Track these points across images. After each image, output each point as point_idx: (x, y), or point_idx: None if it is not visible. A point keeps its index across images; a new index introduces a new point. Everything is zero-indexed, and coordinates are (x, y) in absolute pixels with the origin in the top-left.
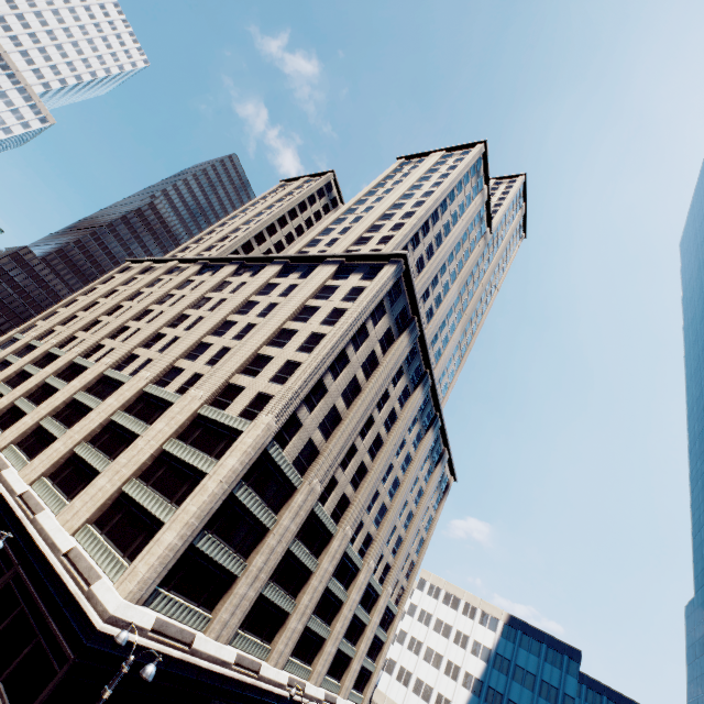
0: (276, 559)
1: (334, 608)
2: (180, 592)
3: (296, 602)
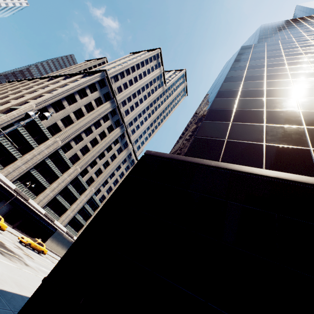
0: (37, 160)
1: (73, 199)
2: None
3: (50, 185)
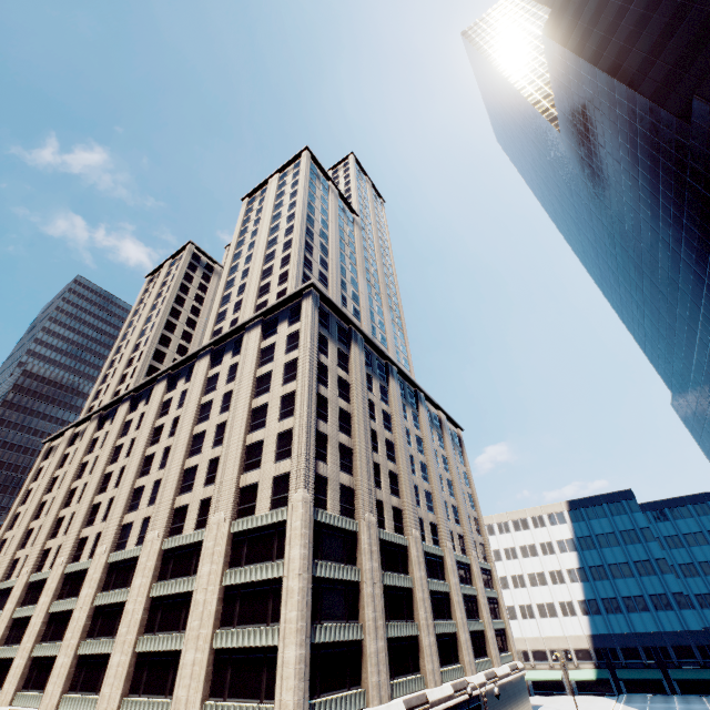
0: (380, 601)
1: (446, 603)
2: (328, 690)
3: (416, 622)
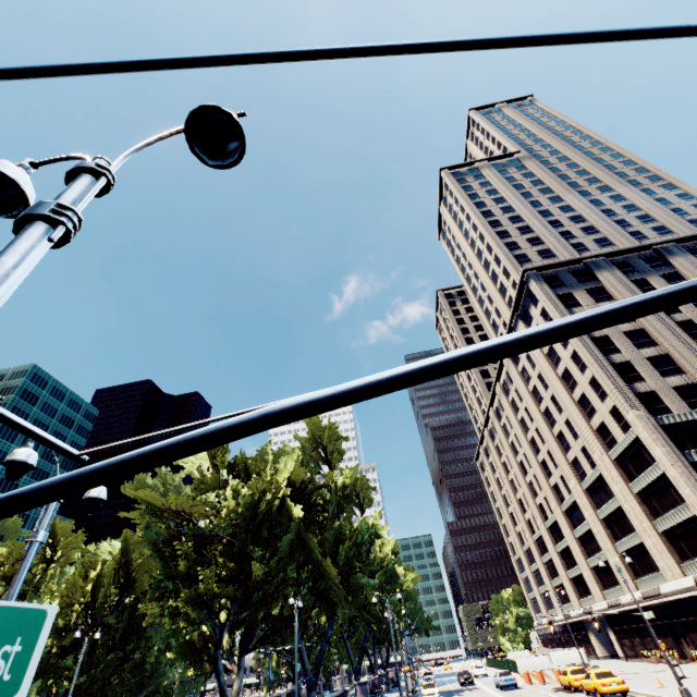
0: None
1: None
2: None
3: None
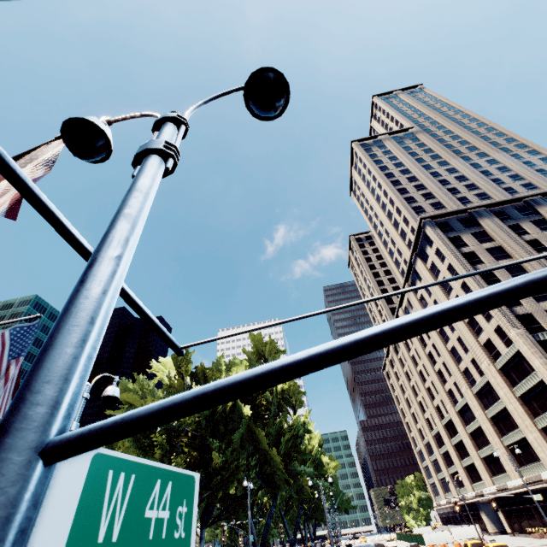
0: None
1: None
2: None
3: None
